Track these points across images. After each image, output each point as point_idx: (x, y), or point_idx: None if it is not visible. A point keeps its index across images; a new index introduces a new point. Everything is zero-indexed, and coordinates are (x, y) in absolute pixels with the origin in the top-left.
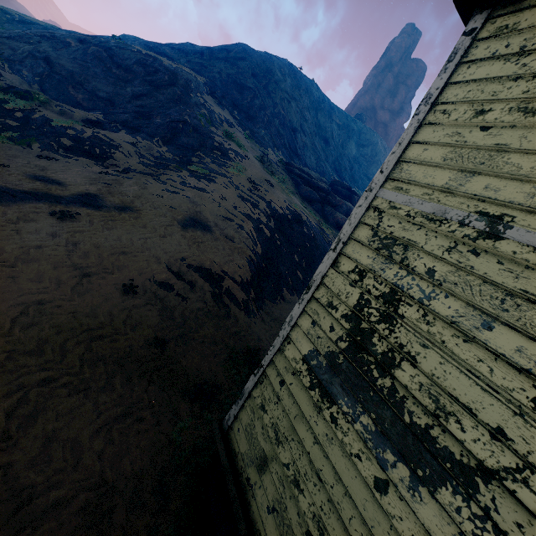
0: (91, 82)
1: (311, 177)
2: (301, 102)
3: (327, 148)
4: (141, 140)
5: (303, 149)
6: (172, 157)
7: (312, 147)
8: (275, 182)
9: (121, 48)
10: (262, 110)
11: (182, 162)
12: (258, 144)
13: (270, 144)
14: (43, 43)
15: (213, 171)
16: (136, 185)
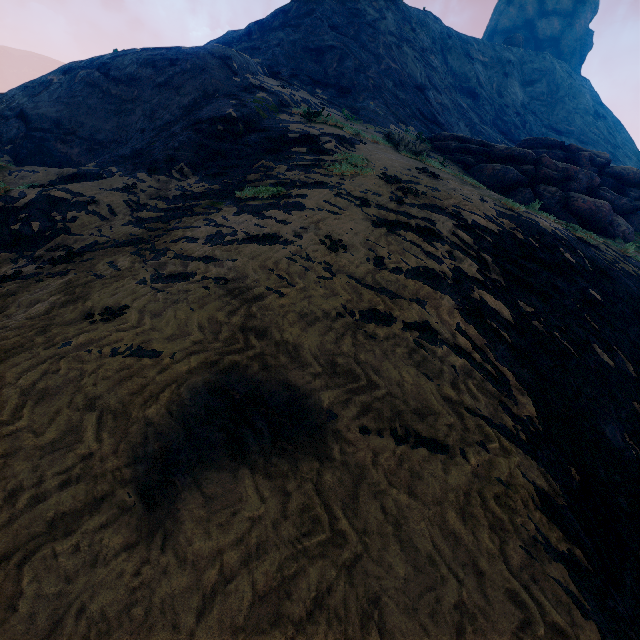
0: (86, 123)
1: (487, 147)
2: (419, 42)
3: (477, 104)
4: (146, 177)
5: (443, 115)
6: (206, 188)
7: (456, 108)
8: (436, 170)
9: (118, 56)
10: (360, 73)
11: (224, 190)
12: (370, 124)
13: (389, 119)
14: (17, 96)
15: (293, 184)
16: (56, 292)
